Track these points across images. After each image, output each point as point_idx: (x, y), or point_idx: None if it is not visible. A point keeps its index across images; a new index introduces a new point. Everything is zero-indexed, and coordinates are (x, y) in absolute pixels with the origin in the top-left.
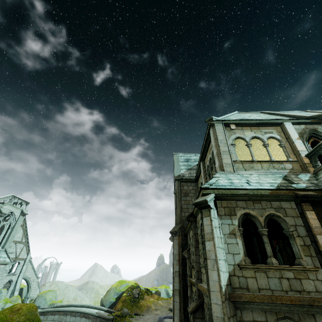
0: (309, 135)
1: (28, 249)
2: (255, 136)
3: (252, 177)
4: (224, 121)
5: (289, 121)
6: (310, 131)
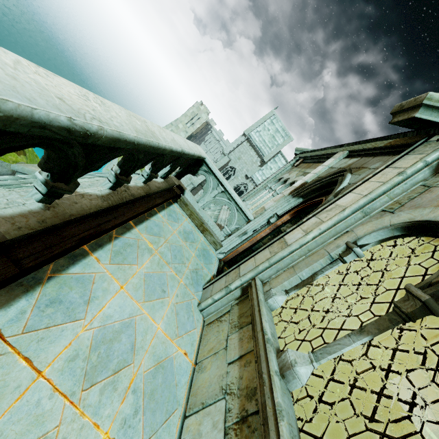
0: (323, 184)
1: None
2: (290, 177)
3: (211, 212)
4: (302, 153)
5: (349, 148)
6: (339, 174)
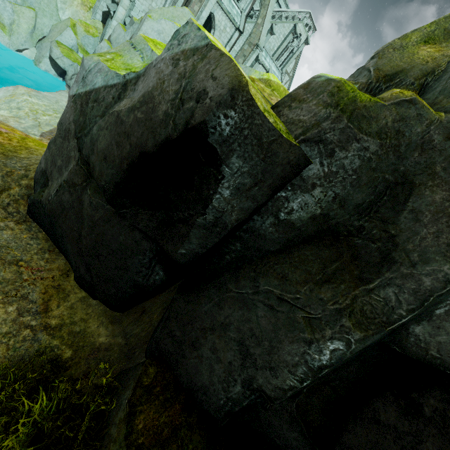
0: None
1: (290, 86)
2: None
3: None
4: None
5: None
6: None
